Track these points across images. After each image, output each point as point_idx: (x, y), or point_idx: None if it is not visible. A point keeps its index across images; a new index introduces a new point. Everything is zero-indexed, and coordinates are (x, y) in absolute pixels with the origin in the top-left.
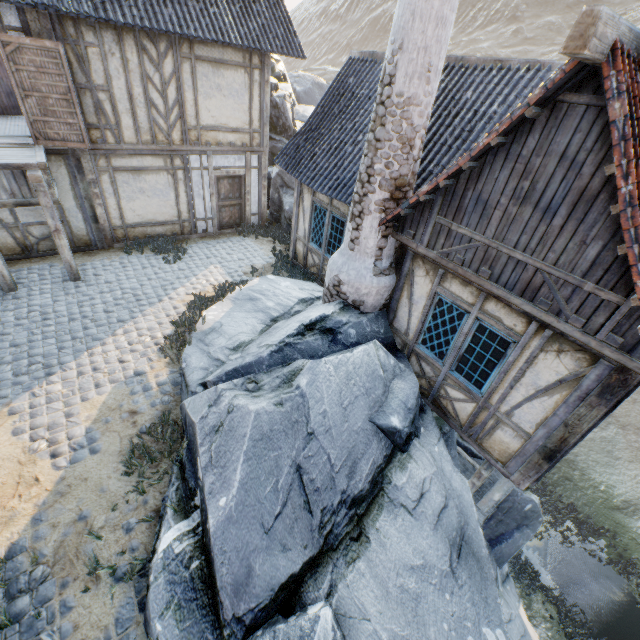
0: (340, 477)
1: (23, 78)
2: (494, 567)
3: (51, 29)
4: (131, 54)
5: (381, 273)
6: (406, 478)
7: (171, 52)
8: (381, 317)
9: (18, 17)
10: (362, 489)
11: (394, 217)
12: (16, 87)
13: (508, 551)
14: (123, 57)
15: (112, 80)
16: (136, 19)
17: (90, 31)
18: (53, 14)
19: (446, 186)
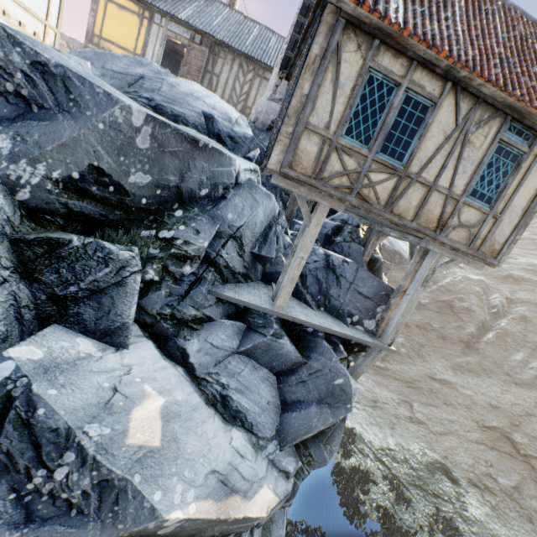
0: (158, 96)
1: (188, 59)
2: (271, 429)
3: (209, 48)
4: (235, 67)
5: (272, 100)
6: (196, 132)
7: (254, 72)
8: (265, 133)
9: (200, 41)
10: (164, 106)
11: (285, 62)
12: (184, 62)
13: (297, 426)
14: (231, 66)
15: (222, 73)
16: (242, 50)
17: (223, 53)
18: (213, 43)
19: (302, 21)
